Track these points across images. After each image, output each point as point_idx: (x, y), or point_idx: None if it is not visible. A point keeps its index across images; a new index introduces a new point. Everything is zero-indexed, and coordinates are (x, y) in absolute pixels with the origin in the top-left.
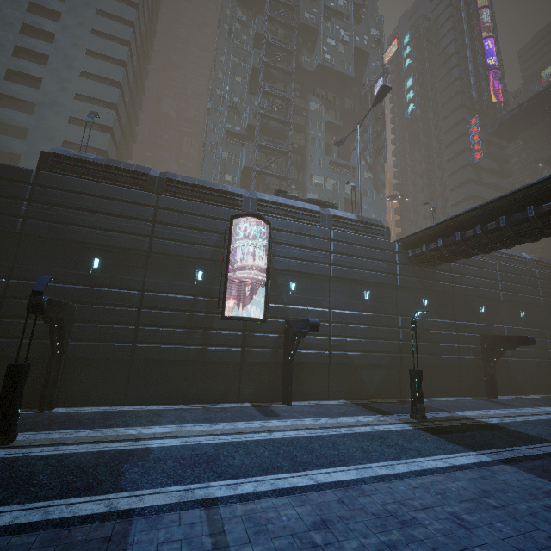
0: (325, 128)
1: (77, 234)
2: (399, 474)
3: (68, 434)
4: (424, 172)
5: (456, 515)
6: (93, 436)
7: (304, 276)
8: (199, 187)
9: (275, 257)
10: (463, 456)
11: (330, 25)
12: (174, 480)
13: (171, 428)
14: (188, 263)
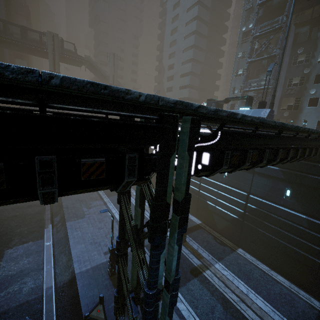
0: None
1: None
2: None
3: None
4: None
5: (103, 228)
6: None
7: None
8: None
9: None
10: None
11: None
12: (112, 200)
13: None
14: None
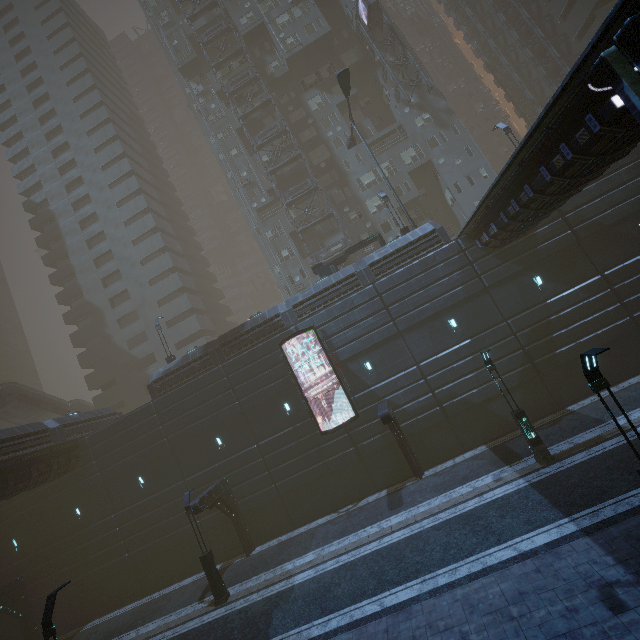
0: (342, 110)
1: (197, 429)
2: (454, 582)
3: (256, 580)
4: (508, 26)
5: (466, 635)
6: (267, 580)
7: (373, 349)
8: (244, 334)
9: (336, 351)
10: (545, 532)
11: (270, 1)
12: (295, 623)
13: (314, 554)
14: (273, 403)
